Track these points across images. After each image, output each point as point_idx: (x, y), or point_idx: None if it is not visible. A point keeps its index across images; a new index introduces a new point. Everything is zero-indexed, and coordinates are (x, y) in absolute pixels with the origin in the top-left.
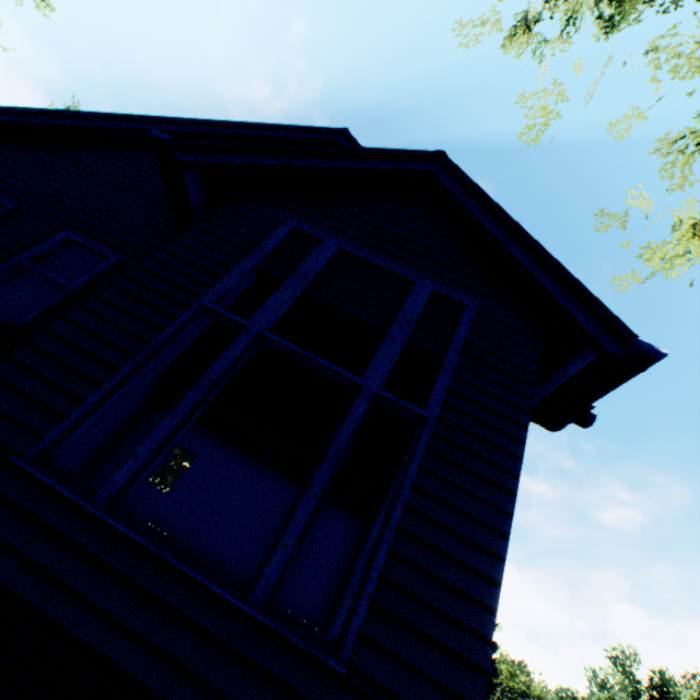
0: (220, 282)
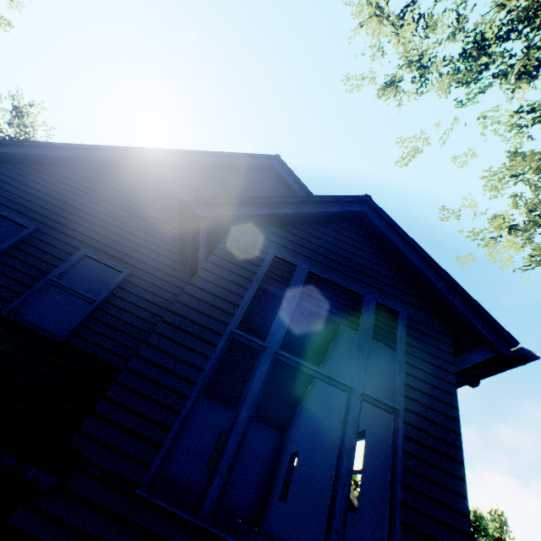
0: (238, 310)
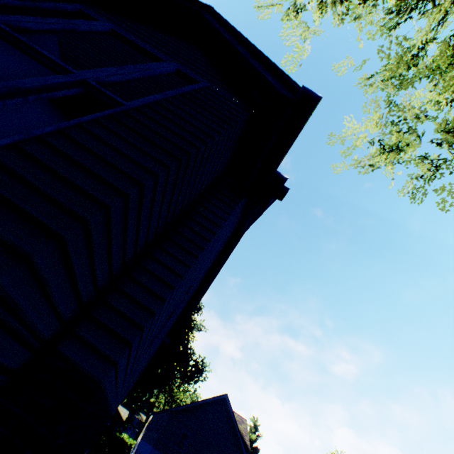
0: None
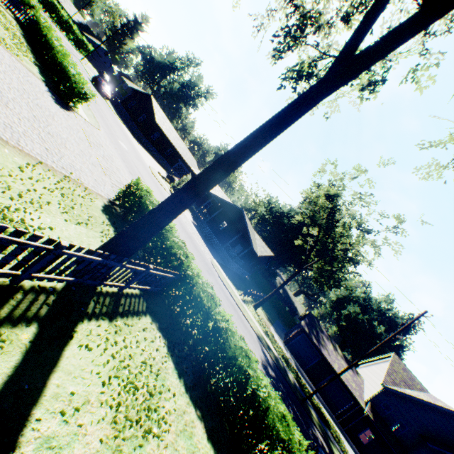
0: None
